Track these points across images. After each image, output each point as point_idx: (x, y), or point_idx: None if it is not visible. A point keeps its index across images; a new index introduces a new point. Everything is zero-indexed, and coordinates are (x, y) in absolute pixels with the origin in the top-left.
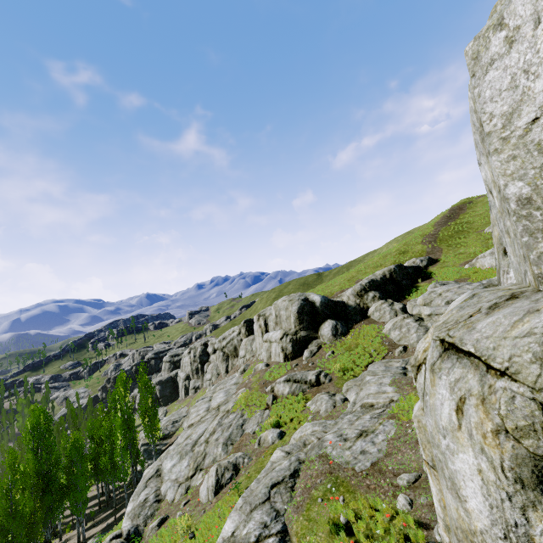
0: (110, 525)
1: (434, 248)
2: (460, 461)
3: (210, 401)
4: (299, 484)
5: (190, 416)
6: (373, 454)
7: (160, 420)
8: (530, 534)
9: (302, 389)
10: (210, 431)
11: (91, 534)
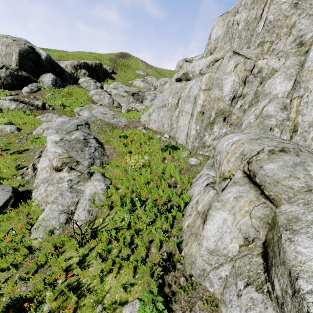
0: None
1: (115, 66)
2: (228, 80)
3: None
4: (93, 126)
5: None
6: (124, 123)
7: None
8: (238, 91)
9: (29, 109)
10: None
11: None
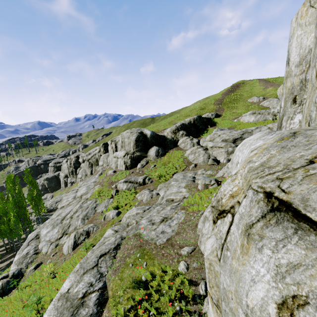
0: (12, 262)
1: (220, 108)
2: None
3: (77, 192)
4: (119, 254)
5: (62, 201)
6: (169, 233)
7: (48, 201)
8: None
9: (134, 187)
10: (74, 211)
11: None
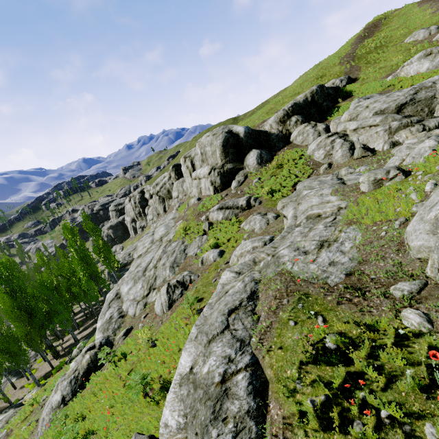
0: (95, 329)
1: (353, 67)
2: None
3: (153, 235)
4: (260, 307)
5: (138, 249)
6: (345, 264)
7: (119, 254)
8: None
9: (234, 214)
10: (157, 258)
11: (83, 335)
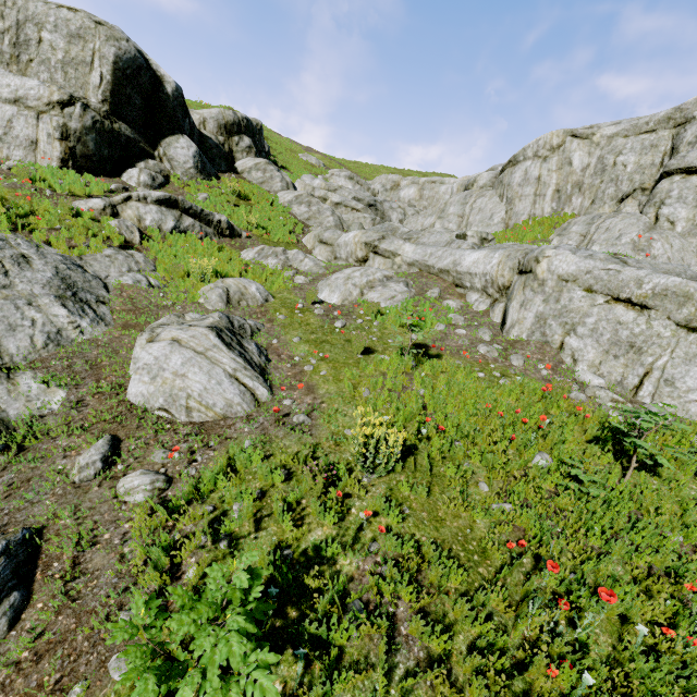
0: None
1: None
2: None
3: None
4: None
5: None
6: None
7: None
8: None
9: (206, 233)
10: None
11: None
